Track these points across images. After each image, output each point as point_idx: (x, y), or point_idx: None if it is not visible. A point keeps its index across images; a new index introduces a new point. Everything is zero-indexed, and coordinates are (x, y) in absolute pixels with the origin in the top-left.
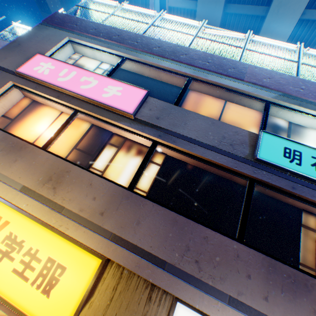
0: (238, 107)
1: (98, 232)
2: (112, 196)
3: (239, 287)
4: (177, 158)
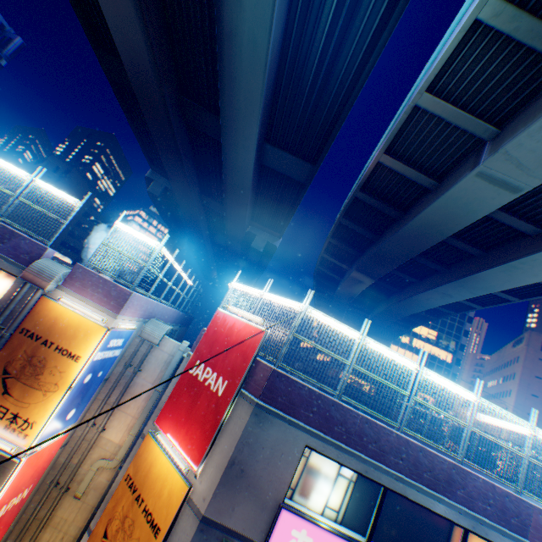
0: None
1: None
2: None
3: None
4: None
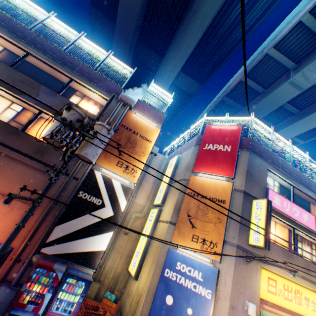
0: None
1: None
2: None
3: None
4: None
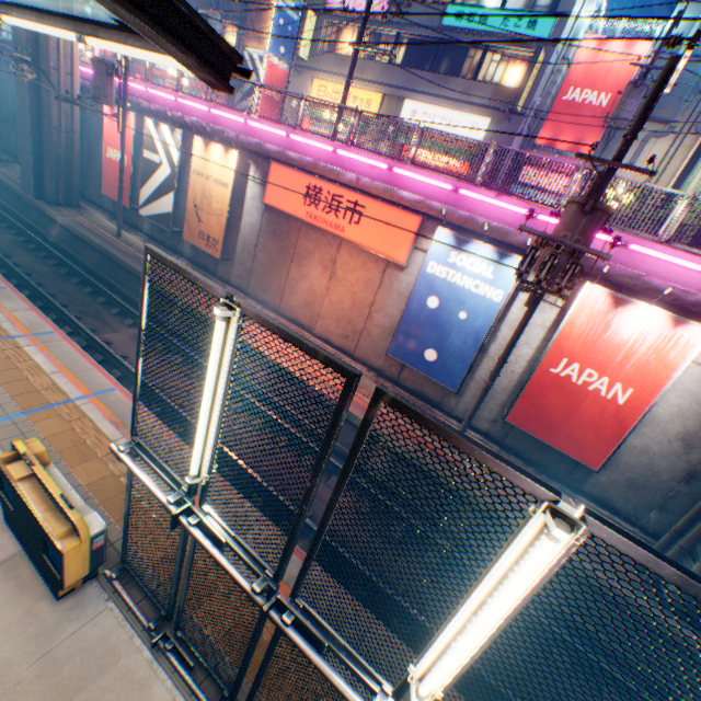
0: None
1: (379, 86)
2: (382, 71)
3: (423, 89)
4: (412, 41)
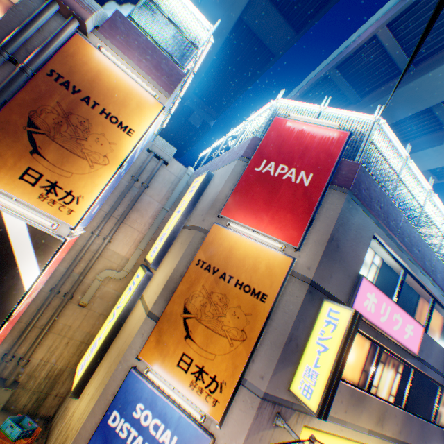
0: (437, 313)
1: (398, 442)
2: (402, 419)
3: None
4: (407, 365)
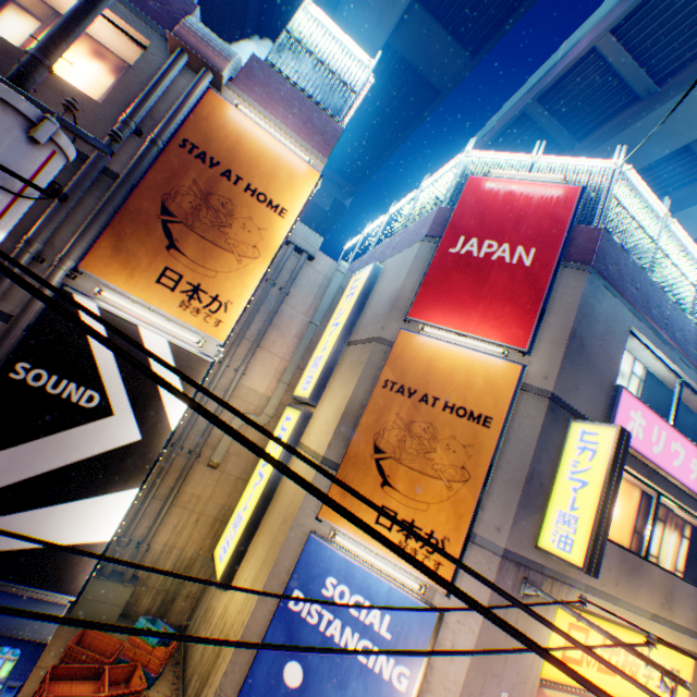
0: None
1: (696, 637)
2: None
3: None
4: (696, 526)
